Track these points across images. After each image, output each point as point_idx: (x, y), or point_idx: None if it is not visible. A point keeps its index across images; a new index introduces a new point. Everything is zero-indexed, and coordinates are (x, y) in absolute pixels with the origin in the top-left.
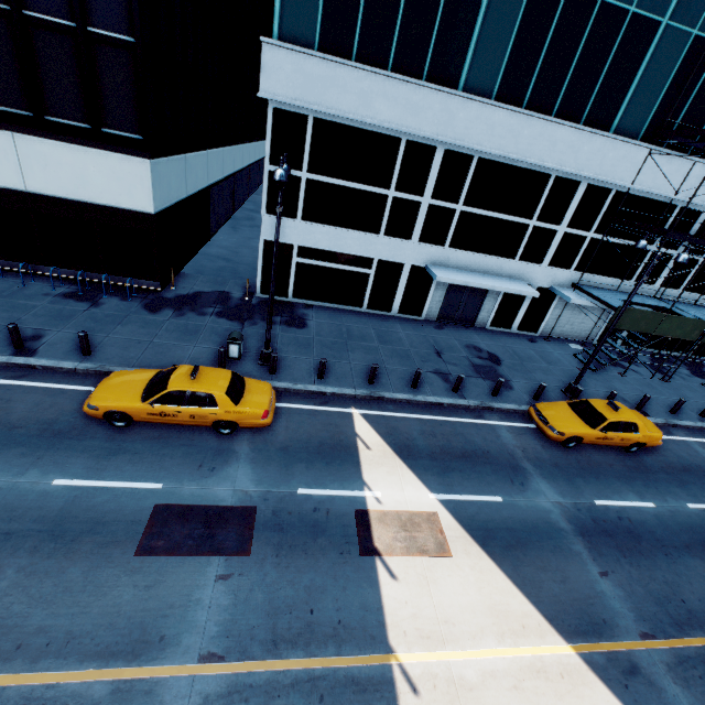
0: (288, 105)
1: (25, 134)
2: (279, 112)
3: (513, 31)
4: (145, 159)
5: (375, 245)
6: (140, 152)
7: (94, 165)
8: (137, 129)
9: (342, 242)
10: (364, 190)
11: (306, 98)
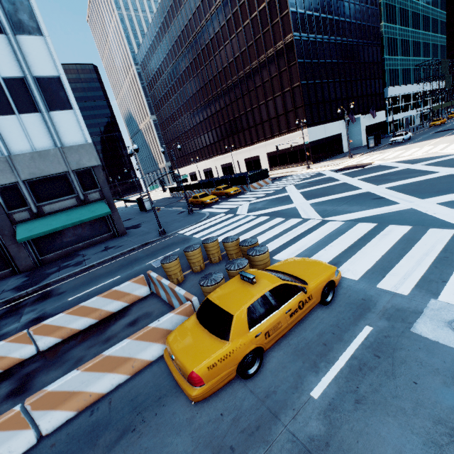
0: (388, 96)
1: (376, 112)
2: (387, 98)
3: (401, 75)
4: (384, 110)
5: (397, 116)
6: (384, 109)
7: (381, 114)
8: (383, 106)
9: (394, 118)
10: (395, 106)
11: (391, 94)
